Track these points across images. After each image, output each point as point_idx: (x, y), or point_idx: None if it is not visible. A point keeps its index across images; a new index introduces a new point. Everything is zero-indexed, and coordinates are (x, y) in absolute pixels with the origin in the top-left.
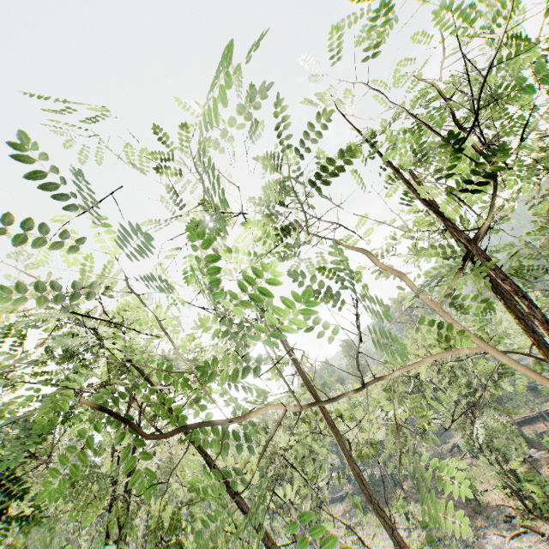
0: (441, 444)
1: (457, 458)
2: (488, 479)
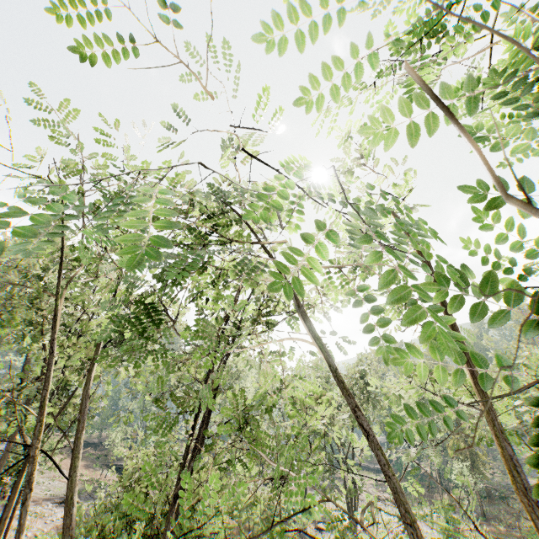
0: None
1: None
2: None
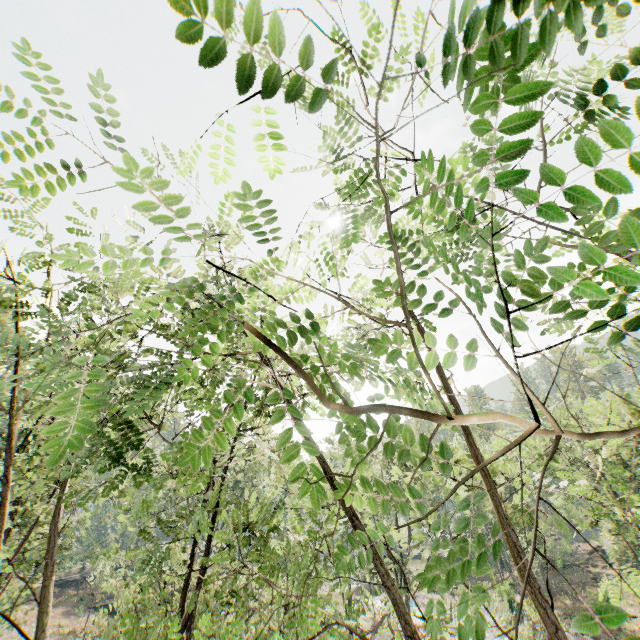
0: (577, 541)
1: (598, 564)
2: (639, 604)
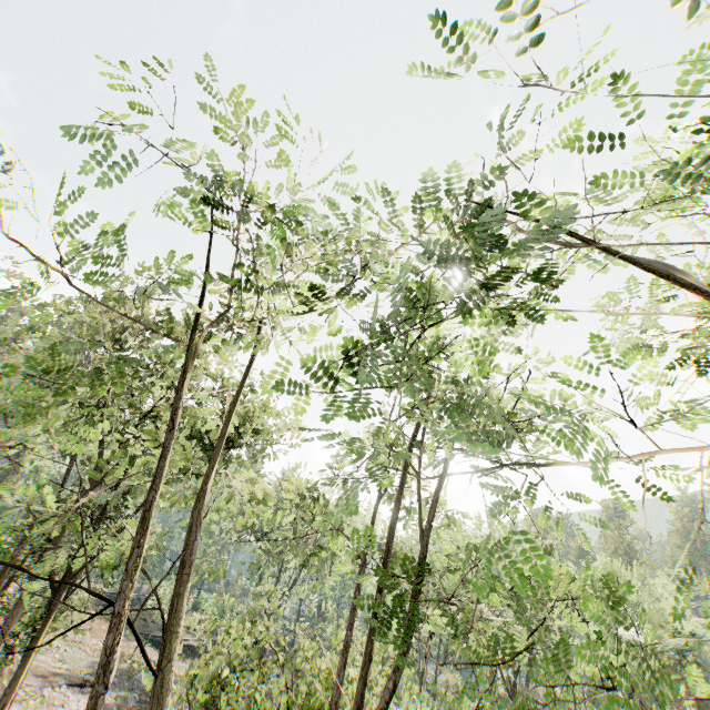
0: None
1: None
2: None
